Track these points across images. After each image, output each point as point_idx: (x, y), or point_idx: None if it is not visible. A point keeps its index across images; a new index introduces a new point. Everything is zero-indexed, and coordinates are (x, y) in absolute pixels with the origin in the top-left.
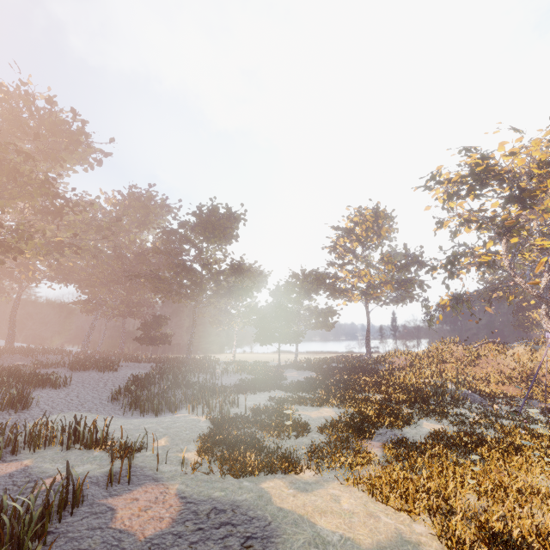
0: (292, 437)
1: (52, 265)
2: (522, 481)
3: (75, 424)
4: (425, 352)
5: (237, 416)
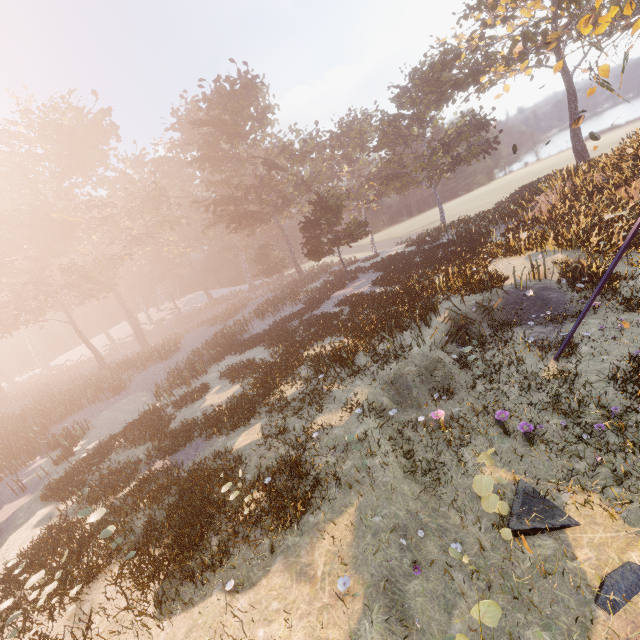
0: (138, 446)
1: (171, 242)
2: None
3: (68, 432)
4: (608, 159)
5: (157, 409)
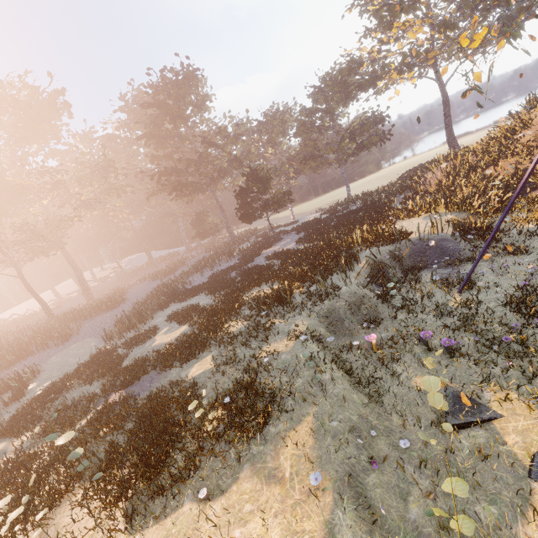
0: (92, 383)
1: (117, 208)
2: (2, 524)
3: (19, 375)
4: (479, 146)
5: (108, 350)
